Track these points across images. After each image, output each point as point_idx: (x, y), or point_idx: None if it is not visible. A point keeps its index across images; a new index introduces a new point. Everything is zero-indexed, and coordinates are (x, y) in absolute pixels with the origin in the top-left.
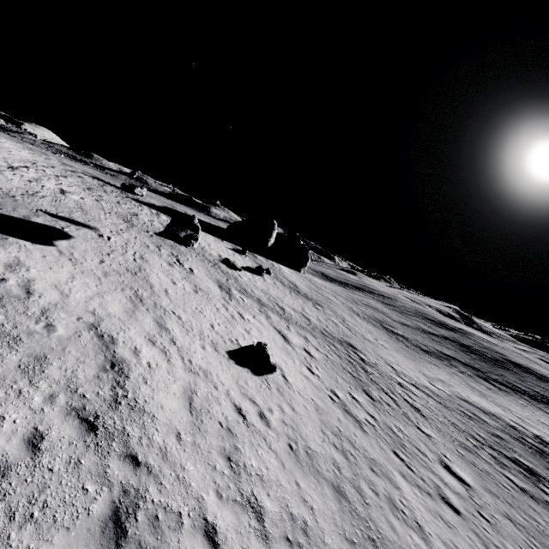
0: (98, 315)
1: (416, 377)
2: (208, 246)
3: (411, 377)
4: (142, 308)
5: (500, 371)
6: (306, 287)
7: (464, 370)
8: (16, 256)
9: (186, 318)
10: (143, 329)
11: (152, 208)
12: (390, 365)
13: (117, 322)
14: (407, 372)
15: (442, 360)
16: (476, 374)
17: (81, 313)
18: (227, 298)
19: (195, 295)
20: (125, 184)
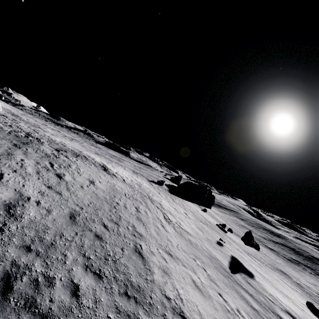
0: (305, 316)
1: (311, 286)
2: (205, 216)
3: (311, 288)
4: (290, 300)
5: (317, 266)
6: (226, 224)
7: (309, 270)
8: (270, 291)
9: (290, 296)
10: (308, 316)
11: (177, 196)
12: (300, 281)
13: (307, 317)
14: (307, 284)
15: (298, 266)
16: (314, 272)
17: (306, 318)
18: (260, 266)
19: (265, 273)
20: (160, 181)
